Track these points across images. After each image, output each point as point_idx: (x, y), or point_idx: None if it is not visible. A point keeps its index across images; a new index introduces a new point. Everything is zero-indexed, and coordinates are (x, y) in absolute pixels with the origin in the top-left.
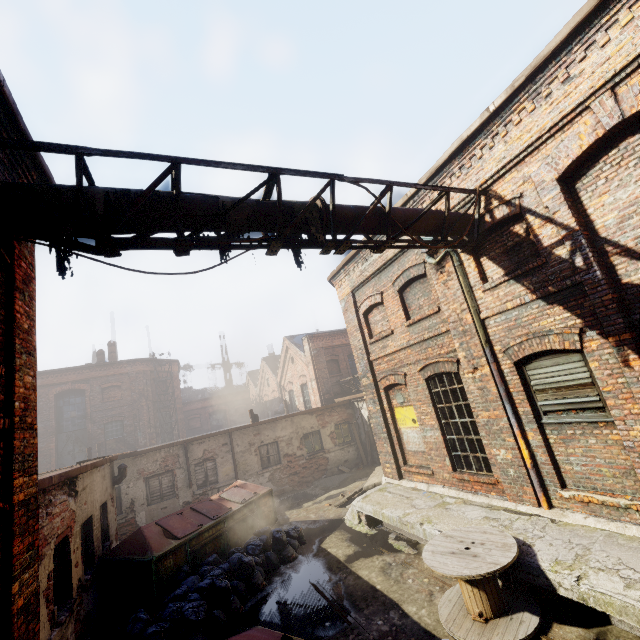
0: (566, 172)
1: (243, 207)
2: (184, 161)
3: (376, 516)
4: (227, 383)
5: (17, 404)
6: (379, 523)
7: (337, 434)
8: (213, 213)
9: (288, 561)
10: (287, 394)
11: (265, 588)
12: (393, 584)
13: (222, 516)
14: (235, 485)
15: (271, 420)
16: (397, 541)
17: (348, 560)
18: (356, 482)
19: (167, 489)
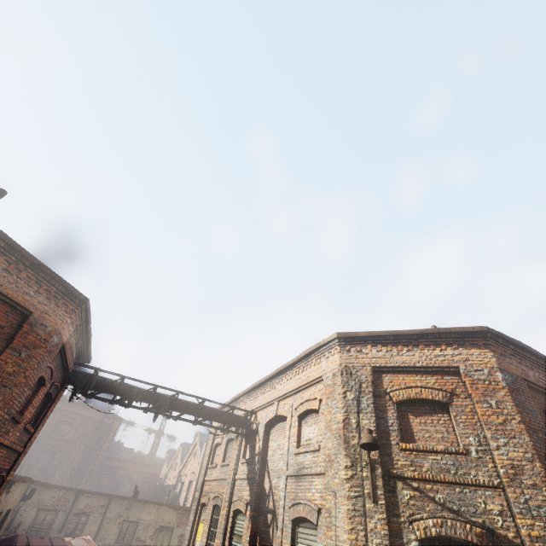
0: (268, 423)
1: (140, 394)
2: (126, 377)
3: None
4: (151, 452)
5: (29, 444)
6: None
7: None
8: (129, 393)
9: None
10: (180, 485)
11: None
12: None
13: None
14: (84, 538)
15: (144, 500)
16: None
17: None
18: None
19: (46, 525)
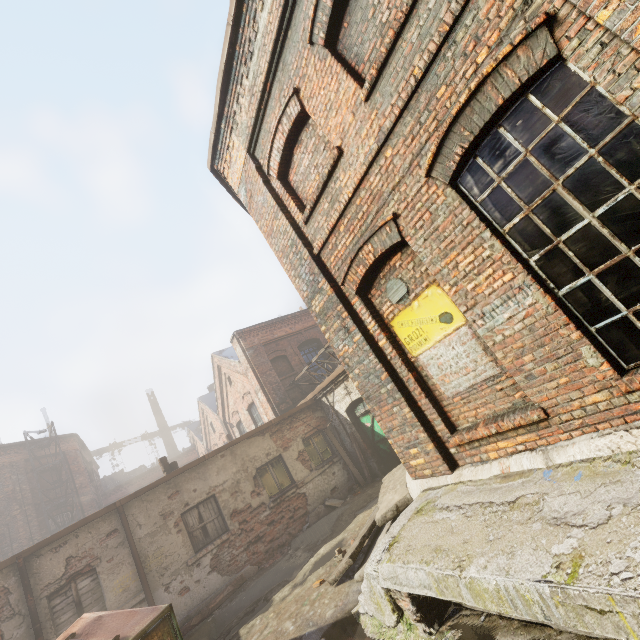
0: None
1: None
2: None
3: (448, 596)
4: (169, 450)
5: None
6: (448, 602)
7: (310, 453)
8: None
9: None
10: (236, 430)
11: None
12: None
13: None
14: (69, 634)
15: (195, 462)
16: None
17: None
18: (358, 516)
19: None
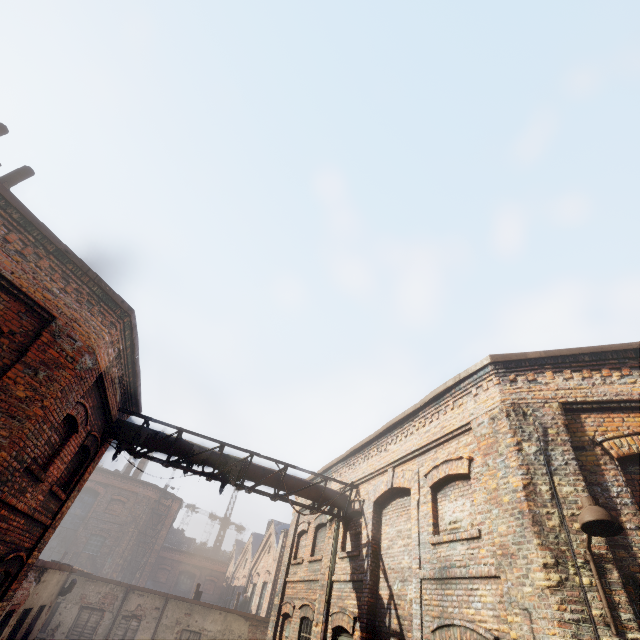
0: (378, 500)
1: (202, 454)
2: (184, 430)
3: None
4: (216, 544)
5: (59, 515)
6: None
7: None
8: (188, 453)
9: None
10: (251, 586)
11: None
12: None
13: None
14: None
15: (207, 604)
16: None
17: None
18: None
19: (89, 629)
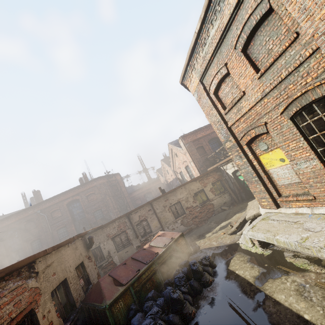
0: None
1: None
2: None
3: (270, 241)
4: (148, 178)
5: None
6: (270, 244)
7: (214, 189)
8: None
9: (207, 285)
10: (179, 175)
11: (195, 314)
12: (323, 313)
13: (152, 260)
14: (158, 235)
15: (172, 190)
16: (296, 259)
17: (257, 282)
18: (236, 214)
19: (125, 241)
